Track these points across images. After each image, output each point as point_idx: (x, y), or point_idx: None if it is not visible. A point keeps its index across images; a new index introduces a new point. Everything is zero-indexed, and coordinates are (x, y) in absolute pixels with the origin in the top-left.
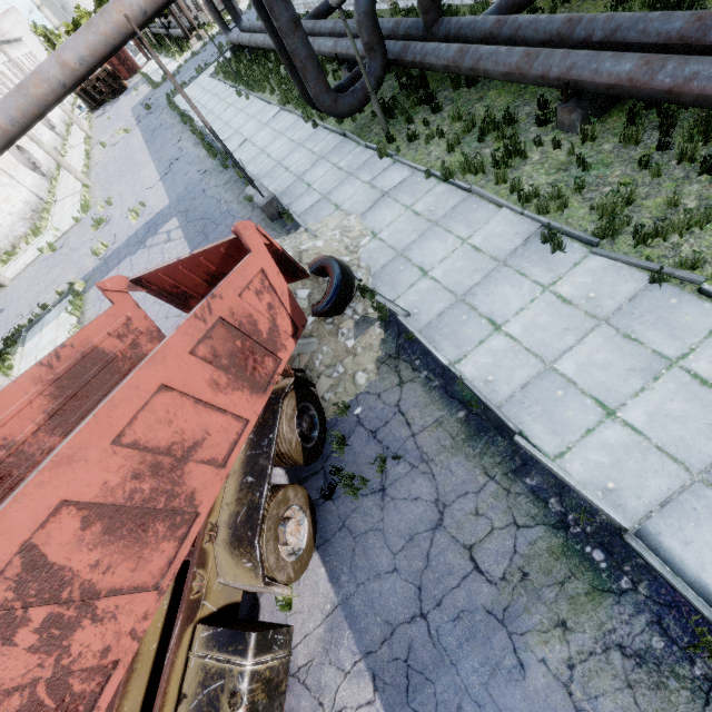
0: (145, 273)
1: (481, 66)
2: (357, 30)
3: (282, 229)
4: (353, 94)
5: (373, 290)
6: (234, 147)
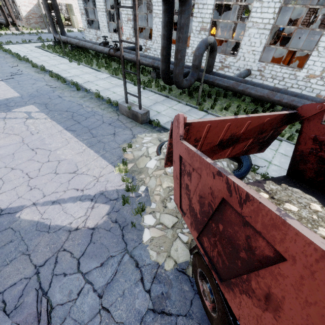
0: (199, 120)
1: (248, 90)
2: (194, 58)
3: (152, 129)
4: (187, 80)
5: (259, 167)
6: (79, 82)
